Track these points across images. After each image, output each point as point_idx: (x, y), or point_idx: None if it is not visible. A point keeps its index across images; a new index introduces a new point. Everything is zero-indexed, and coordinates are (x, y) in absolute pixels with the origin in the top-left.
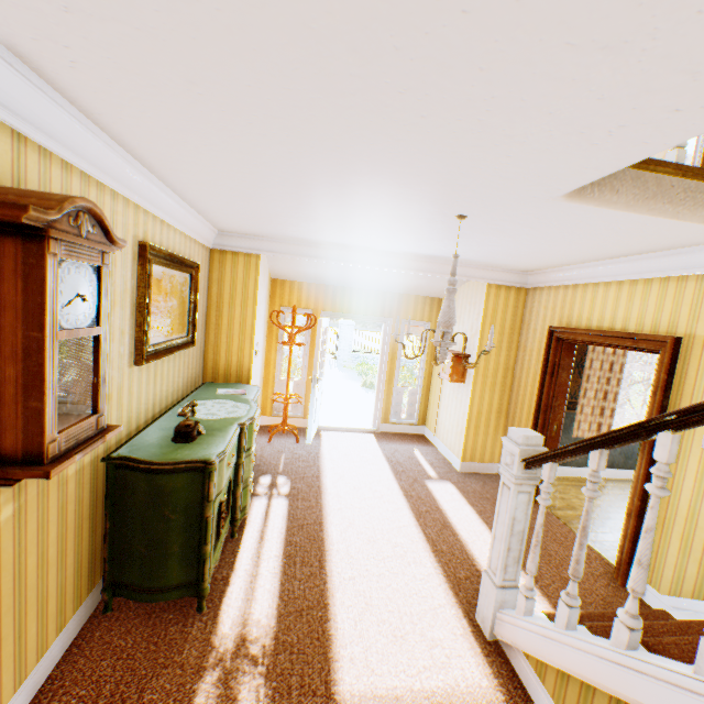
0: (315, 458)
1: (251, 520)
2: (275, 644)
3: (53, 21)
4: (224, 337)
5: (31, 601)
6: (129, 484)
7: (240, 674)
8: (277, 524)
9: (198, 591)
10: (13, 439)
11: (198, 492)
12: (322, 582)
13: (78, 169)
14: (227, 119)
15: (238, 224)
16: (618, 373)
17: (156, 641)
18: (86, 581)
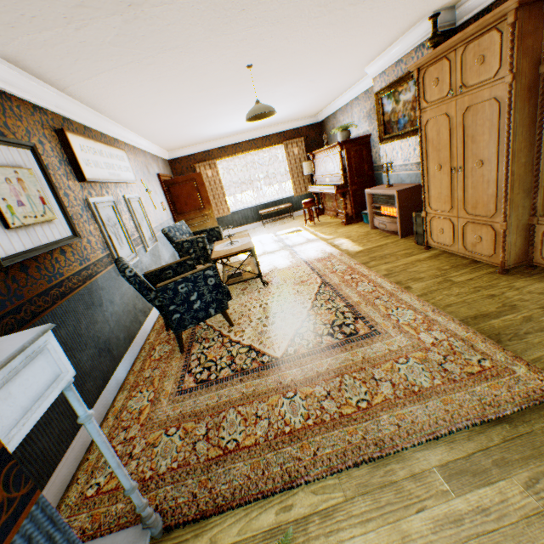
0: None
1: None
2: None
3: None
4: None
5: None
6: None
7: None
8: None
9: None
10: None
11: None
12: None
13: None
14: None
15: None
16: (220, 184)
17: None
18: None
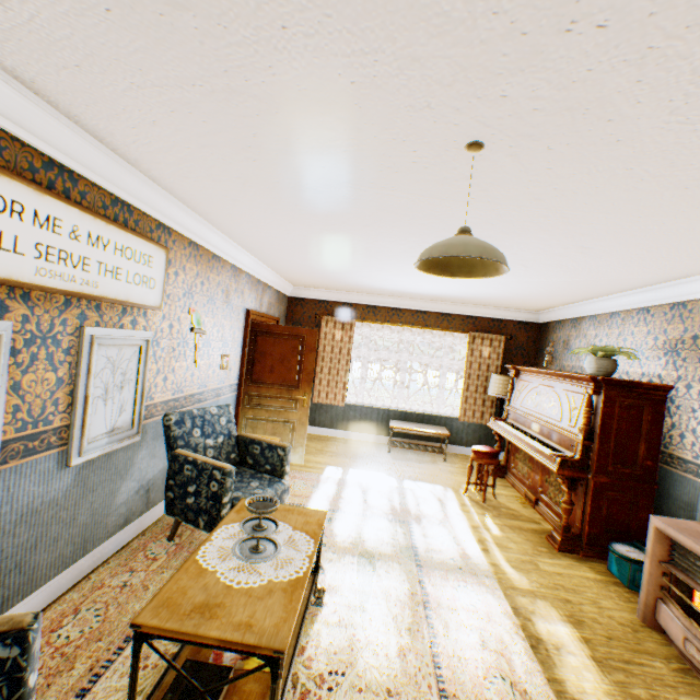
0: None
1: None
2: None
3: None
4: None
5: None
6: None
7: None
8: None
9: None
10: None
11: None
12: None
13: None
14: None
15: None
16: (347, 355)
17: None
18: None
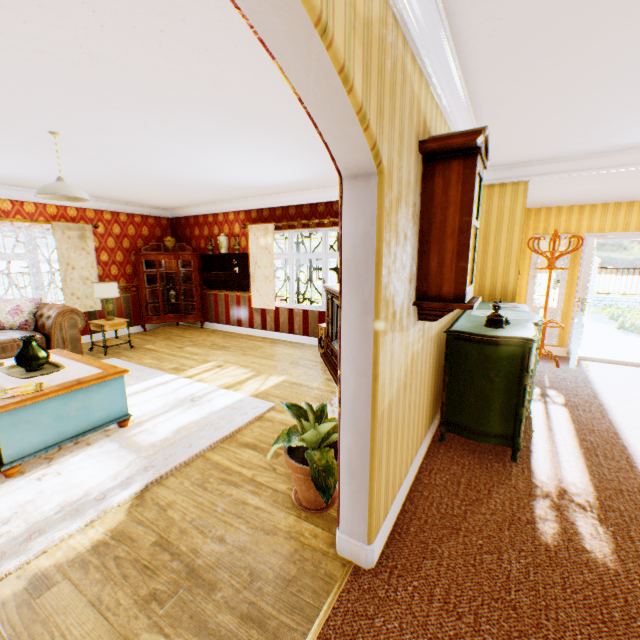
0: (583, 381)
1: (532, 415)
2: (598, 503)
3: (506, 1)
4: (489, 262)
5: (420, 406)
6: (461, 352)
7: (570, 510)
8: (561, 423)
9: (512, 443)
10: (447, 287)
11: (516, 364)
12: (637, 477)
13: (446, 124)
14: (600, 23)
15: (515, 153)
16: None
17: (485, 467)
18: (430, 414)
